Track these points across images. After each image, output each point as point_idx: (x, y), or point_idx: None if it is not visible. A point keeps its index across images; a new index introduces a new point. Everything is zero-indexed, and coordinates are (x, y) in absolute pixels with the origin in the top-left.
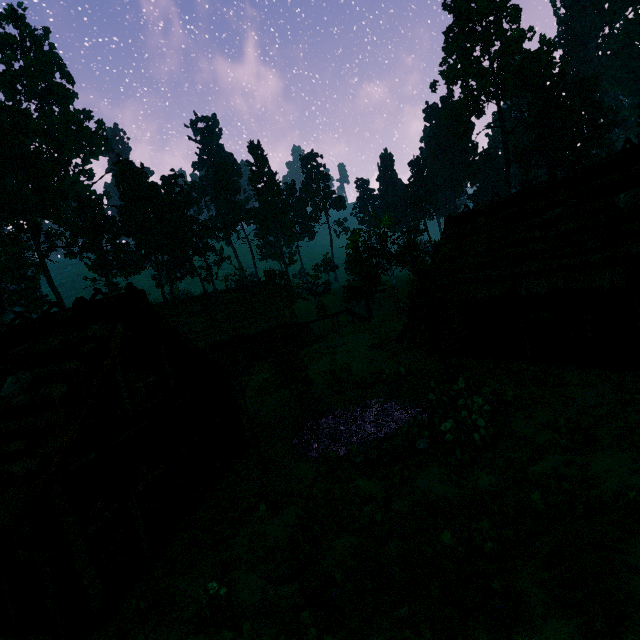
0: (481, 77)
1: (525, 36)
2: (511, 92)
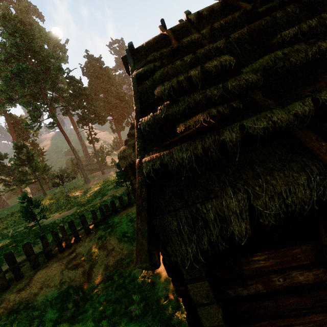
0: None
1: None
2: None
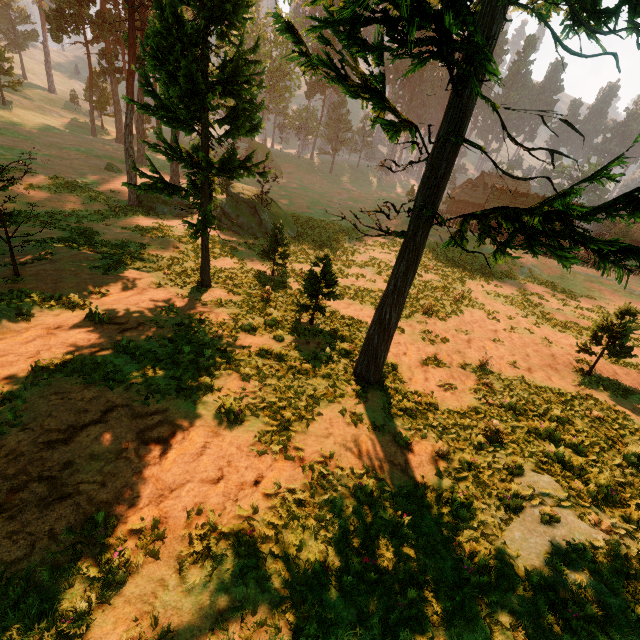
0: None
1: None
2: None
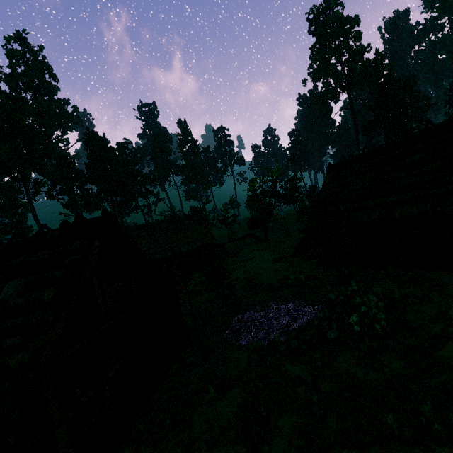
0: (337, 76)
1: (365, 50)
2: (357, 86)
